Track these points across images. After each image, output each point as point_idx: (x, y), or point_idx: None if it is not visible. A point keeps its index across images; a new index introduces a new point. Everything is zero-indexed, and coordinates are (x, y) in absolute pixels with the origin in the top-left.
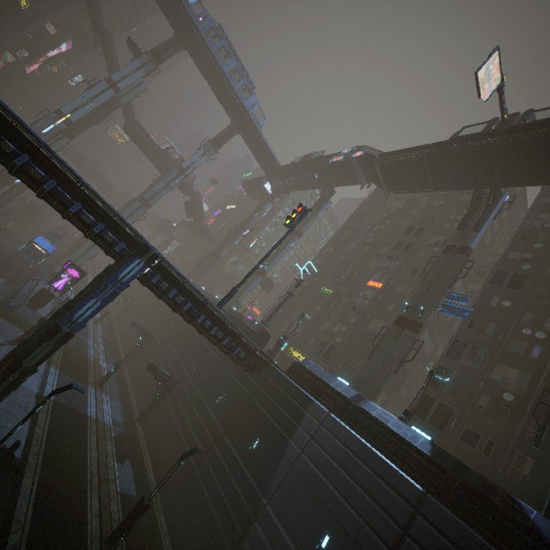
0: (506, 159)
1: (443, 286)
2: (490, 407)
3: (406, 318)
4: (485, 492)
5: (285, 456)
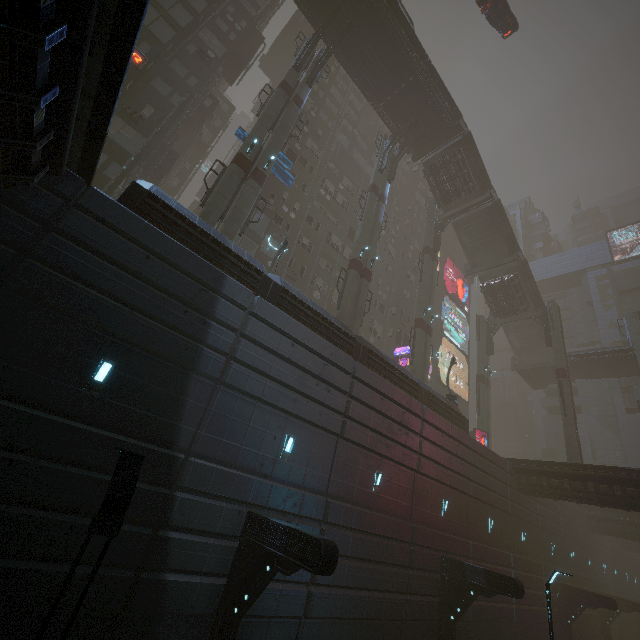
0: (366, 27)
1: (284, 138)
2: None
3: (251, 162)
4: (371, 348)
5: (201, 374)
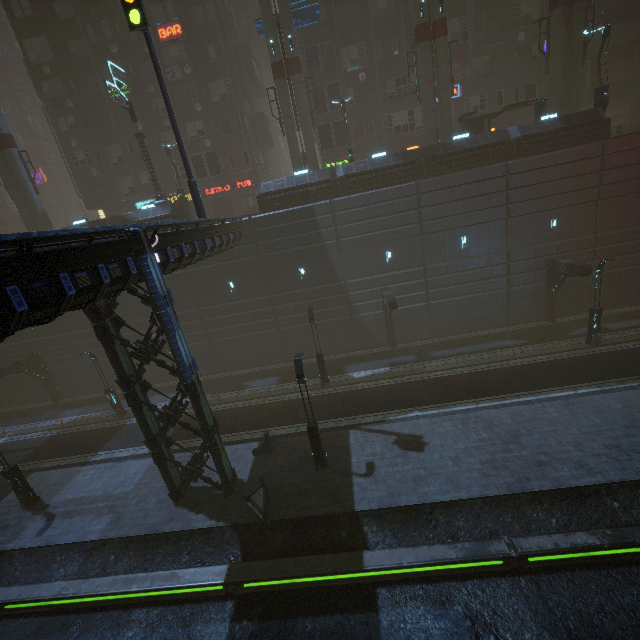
0: None
1: None
2: (357, 97)
3: (282, 62)
4: (436, 153)
5: (331, 253)
